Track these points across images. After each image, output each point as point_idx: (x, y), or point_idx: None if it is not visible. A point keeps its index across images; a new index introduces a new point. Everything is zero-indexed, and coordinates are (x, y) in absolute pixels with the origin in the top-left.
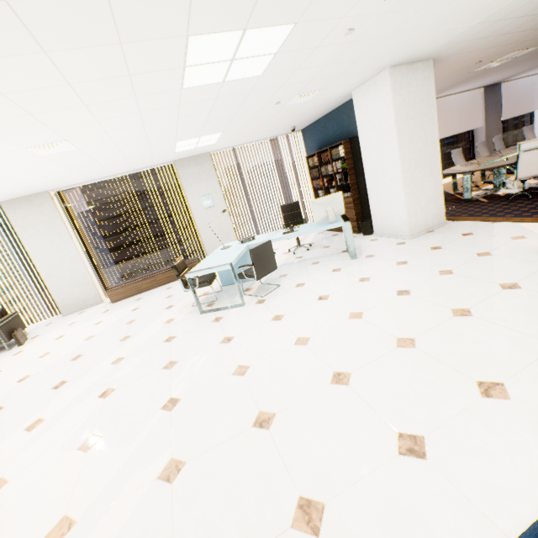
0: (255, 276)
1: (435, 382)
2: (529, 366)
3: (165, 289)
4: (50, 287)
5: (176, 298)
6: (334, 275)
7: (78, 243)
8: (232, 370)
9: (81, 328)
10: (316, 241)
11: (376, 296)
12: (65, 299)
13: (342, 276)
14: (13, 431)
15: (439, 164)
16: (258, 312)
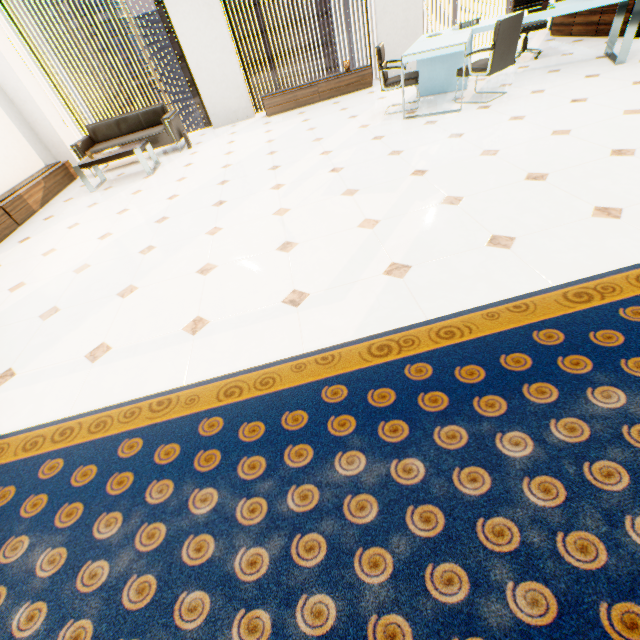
0: (489, 68)
1: None
2: None
3: (331, 104)
4: (200, 86)
5: (355, 110)
6: (589, 81)
7: (226, 23)
8: (478, 153)
9: (250, 136)
10: (546, 49)
11: None
12: (216, 106)
13: (603, 81)
14: (259, 190)
15: None
16: (485, 115)
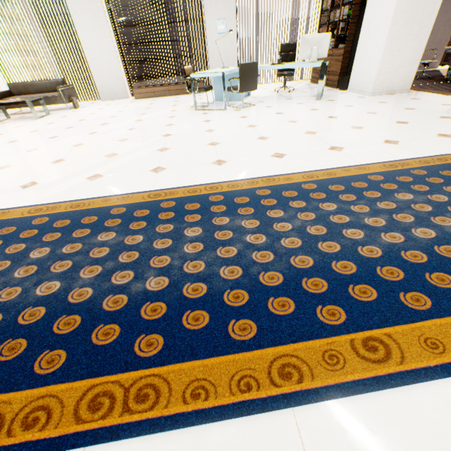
0: (239, 89)
1: (311, 144)
2: (364, 146)
3: (174, 98)
4: (94, 73)
5: (181, 102)
6: (296, 105)
7: (115, 40)
8: (205, 130)
9: (115, 107)
10: (300, 89)
11: (313, 116)
12: (103, 87)
13: (301, 106)
14: (82, 134)
15: (431, 25)
16: (233, 114)
